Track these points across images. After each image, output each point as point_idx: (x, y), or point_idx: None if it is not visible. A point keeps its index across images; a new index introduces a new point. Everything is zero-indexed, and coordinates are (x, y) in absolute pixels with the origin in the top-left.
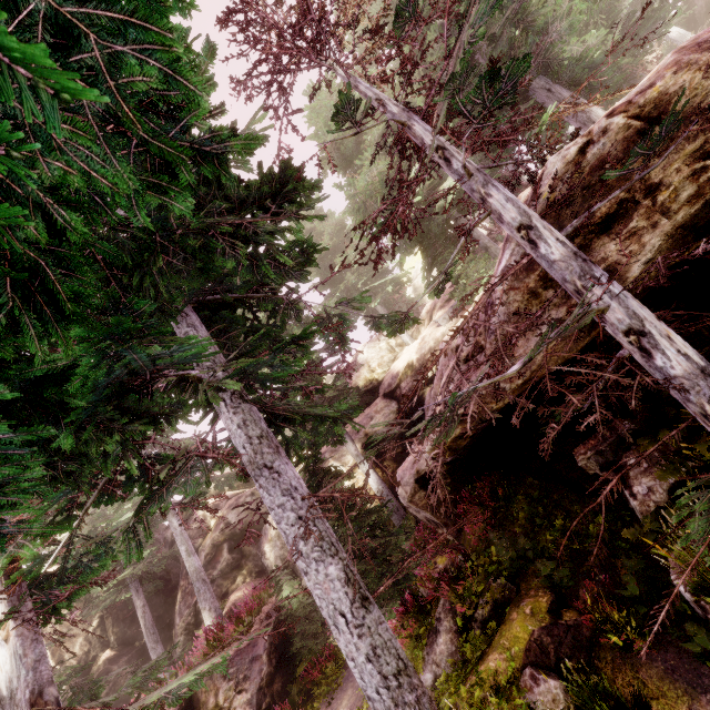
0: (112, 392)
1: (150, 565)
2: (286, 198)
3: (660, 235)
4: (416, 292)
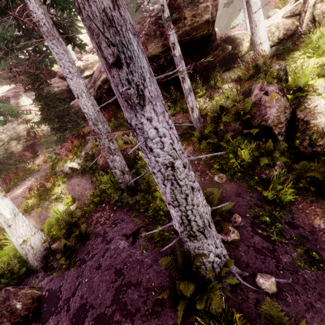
0: None
1: None
2: None
3: (182, 30)
4: None
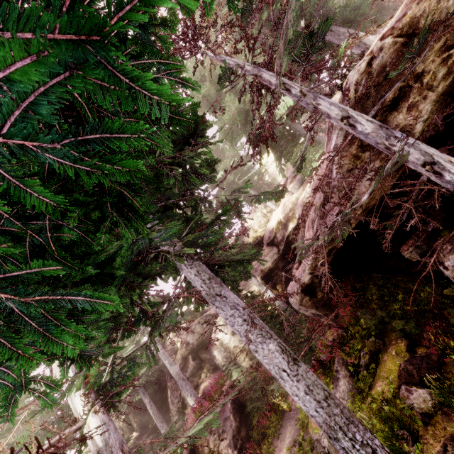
0: (131, 265)
1: (148, 376)
2: (199, 135)
3: (430, 103)
4: (270, 177)
